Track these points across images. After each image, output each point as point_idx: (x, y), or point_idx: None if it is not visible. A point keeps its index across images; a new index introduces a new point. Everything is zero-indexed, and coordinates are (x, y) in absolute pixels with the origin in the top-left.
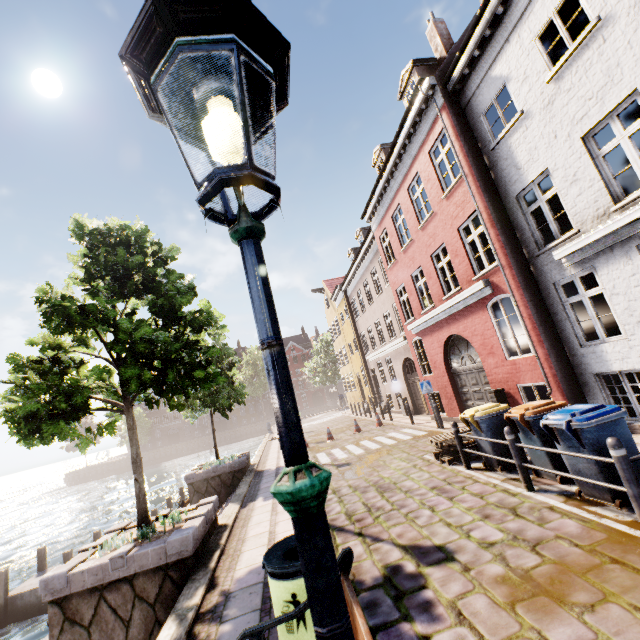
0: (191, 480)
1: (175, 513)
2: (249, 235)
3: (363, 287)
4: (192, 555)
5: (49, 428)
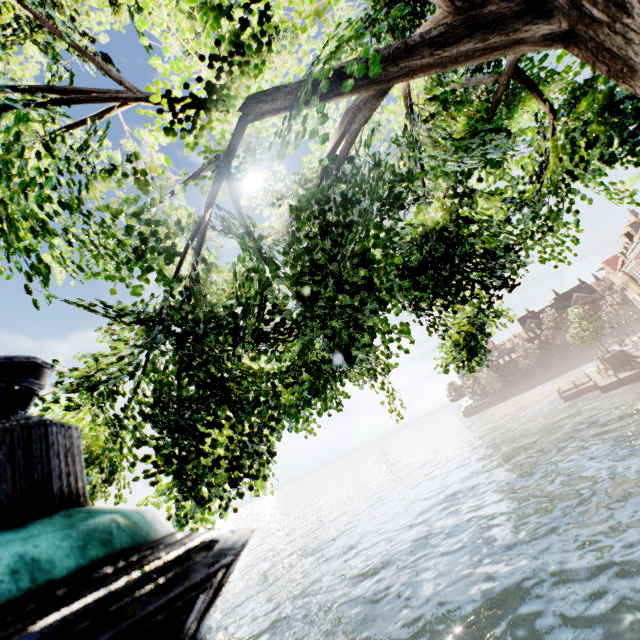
0: (598, 358)
1: (614, 351)
2: (637, 320)
3: (635, 271)
4: (624, 351)
5: (590, 341)
